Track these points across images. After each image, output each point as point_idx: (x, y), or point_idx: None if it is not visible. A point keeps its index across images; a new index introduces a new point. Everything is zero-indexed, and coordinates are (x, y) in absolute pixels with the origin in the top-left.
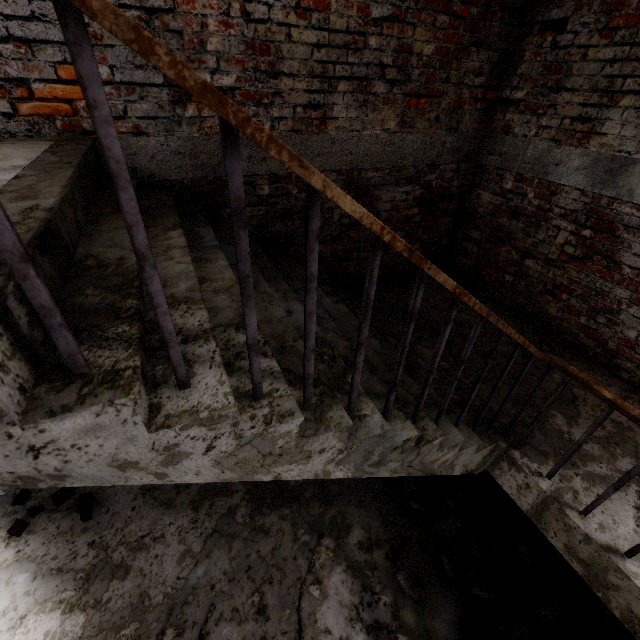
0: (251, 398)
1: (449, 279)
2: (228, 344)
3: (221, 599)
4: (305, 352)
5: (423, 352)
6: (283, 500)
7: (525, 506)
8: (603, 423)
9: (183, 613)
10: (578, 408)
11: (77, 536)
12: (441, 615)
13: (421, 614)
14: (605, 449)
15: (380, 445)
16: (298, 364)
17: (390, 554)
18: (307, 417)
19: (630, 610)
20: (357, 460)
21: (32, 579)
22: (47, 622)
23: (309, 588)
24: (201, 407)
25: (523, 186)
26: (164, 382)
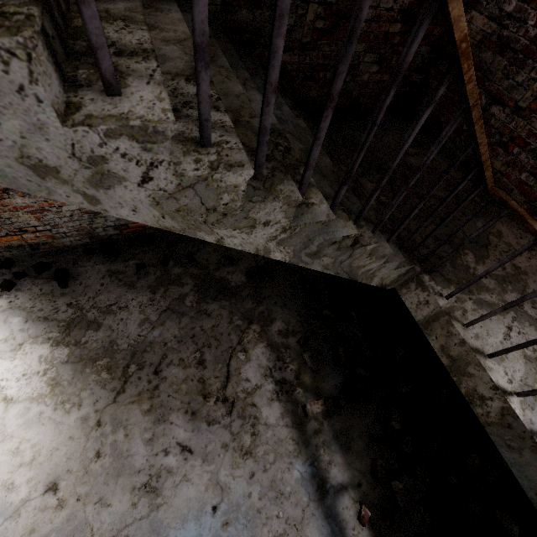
0: (197, 144)
1: (463, 17)
2: (175, 92)
3: (171, 352)
4: (265, 88)
5: (367, 185)
6: (224, 295)
7: (419, 317)
8: (505, 266)
9: (143, 357)
10: (489, 251)
11: (57, 298)
12: (330, 381)
13: (316, 378)
14: (499, 285)
15: (321, 235)
16: (252, 139)
17: (301, 341)
18: (256, 186)
19: (475, 390)
20: (297, 245)
21: (24, 322)
22: (40, 350)
23: (237, 354)
24: (132, 115)
25: (527, 8)
26: (87, 85)
